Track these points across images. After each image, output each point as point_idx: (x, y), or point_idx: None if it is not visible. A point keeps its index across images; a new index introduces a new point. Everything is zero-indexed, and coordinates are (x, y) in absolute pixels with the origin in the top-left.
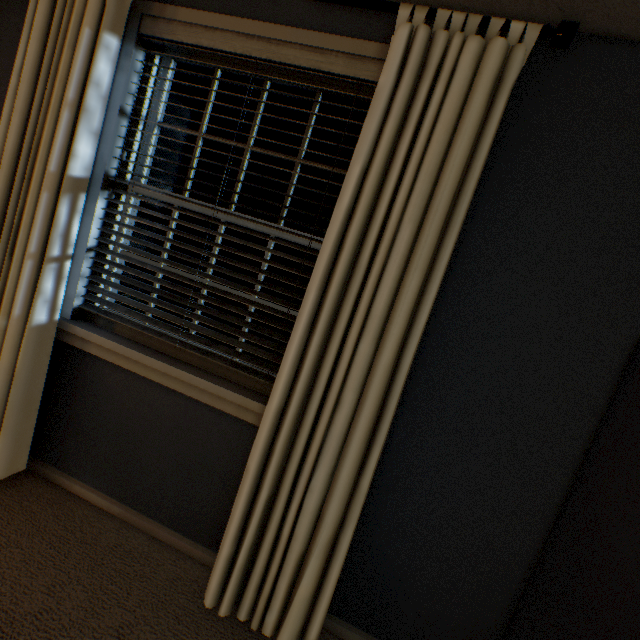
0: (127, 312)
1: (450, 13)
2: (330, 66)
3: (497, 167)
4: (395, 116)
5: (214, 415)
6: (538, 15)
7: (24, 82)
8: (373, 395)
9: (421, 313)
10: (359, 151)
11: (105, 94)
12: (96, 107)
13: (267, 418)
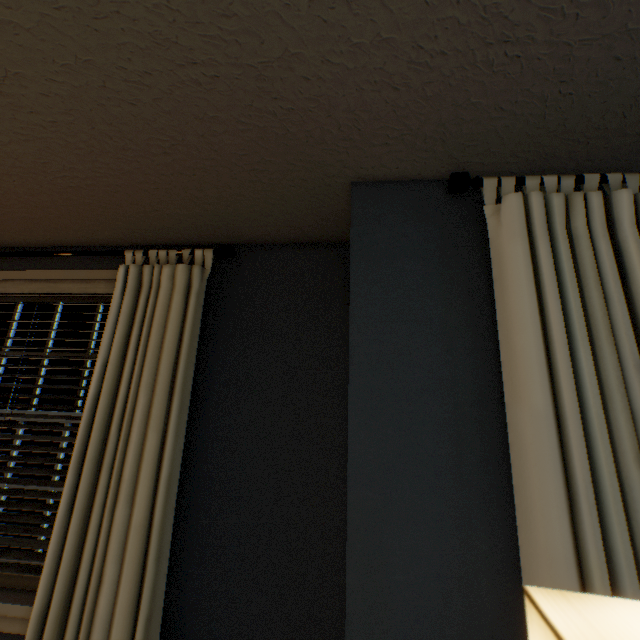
0: None
1: (158, 251)
2: (96, 289)
3: (222, 331)
4: (122, 322)
5: None
6: (219, 240)
7: None
8: (128, 560)
9: (163, 465)
10: (100, 350)
11: None
12: None
13: (29, 626)
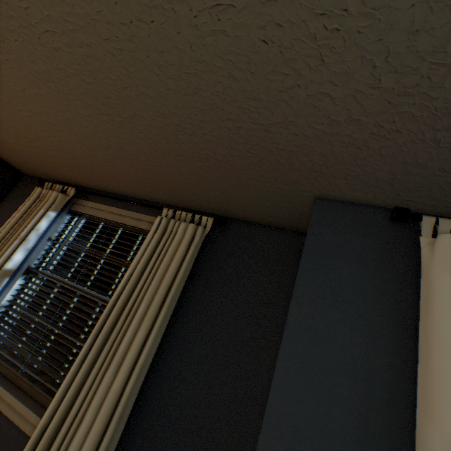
0: (2, 348)
1: (181, 212)
2: (141, 225)
3: (204, 272)
4: (149, 250)
5: (18, 434)
6: (219, 213)
7: (7, 228)
8: (101, 414)
9: (142, 354)
10: (132, 264)
11: (41, 233)
12: (33, 238)
13: (34, 433)
